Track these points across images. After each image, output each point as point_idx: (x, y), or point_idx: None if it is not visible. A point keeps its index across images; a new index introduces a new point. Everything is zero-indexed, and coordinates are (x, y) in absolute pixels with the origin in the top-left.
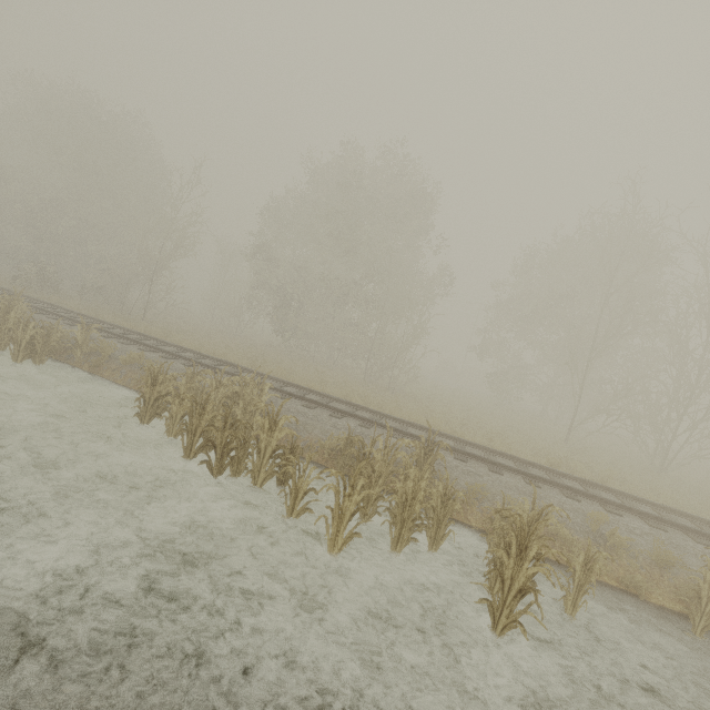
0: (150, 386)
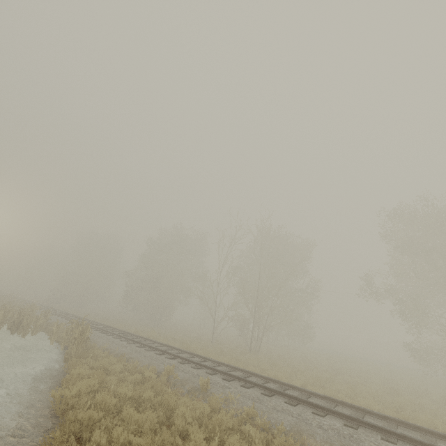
0: None
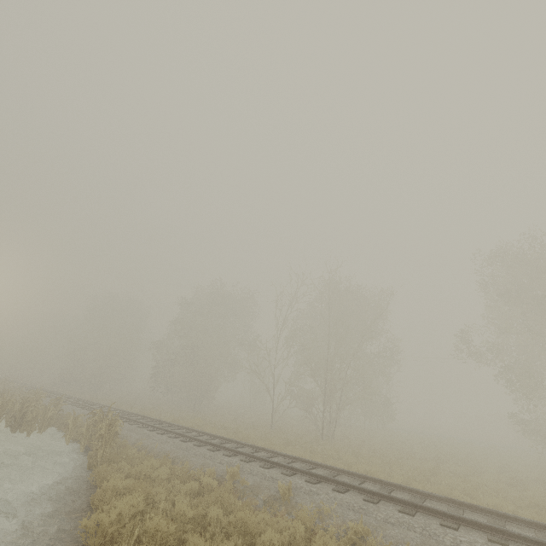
0: None
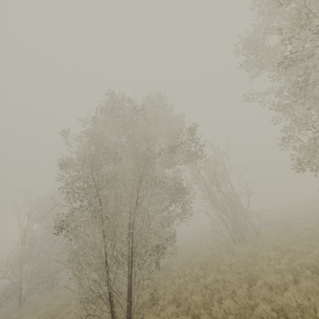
0: None
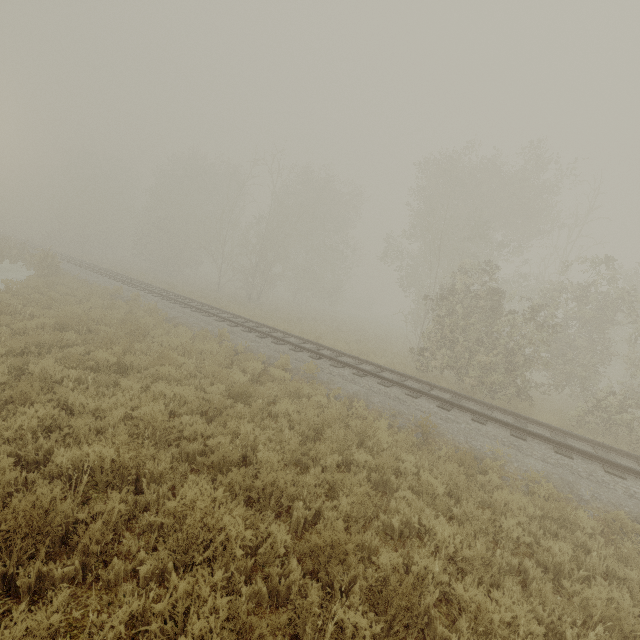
0: None
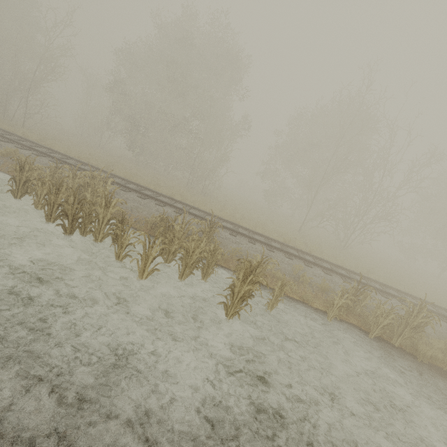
0: (19, 172)
